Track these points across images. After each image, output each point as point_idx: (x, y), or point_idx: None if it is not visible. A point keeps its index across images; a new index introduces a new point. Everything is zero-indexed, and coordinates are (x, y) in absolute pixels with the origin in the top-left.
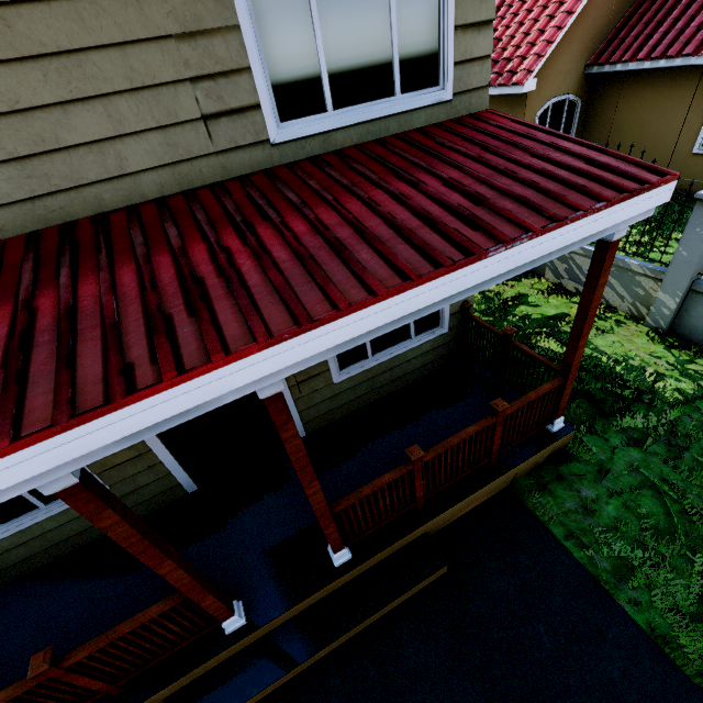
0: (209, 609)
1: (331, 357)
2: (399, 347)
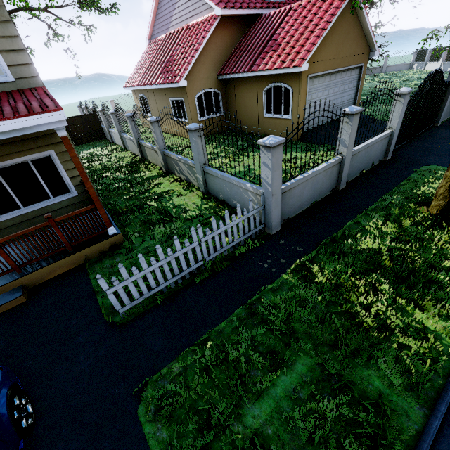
0: None
1: None
2: (43, 203)
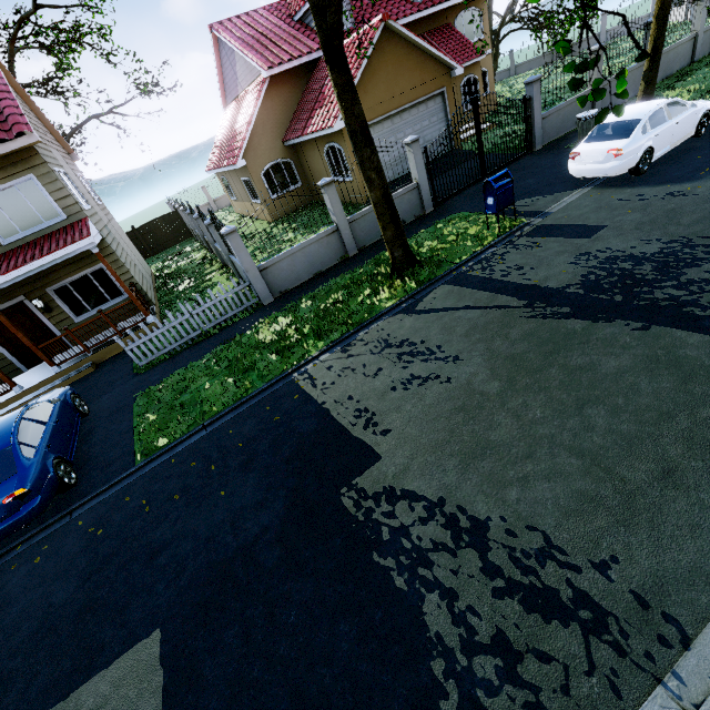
0: (3, 379)
1: (68, 311)
2: (105, 305)
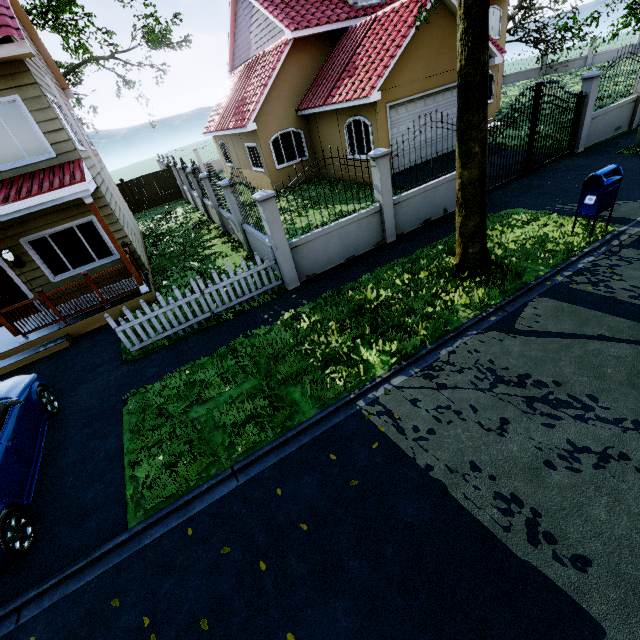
0: None
1: (44, 268)
2: (90, 265)
